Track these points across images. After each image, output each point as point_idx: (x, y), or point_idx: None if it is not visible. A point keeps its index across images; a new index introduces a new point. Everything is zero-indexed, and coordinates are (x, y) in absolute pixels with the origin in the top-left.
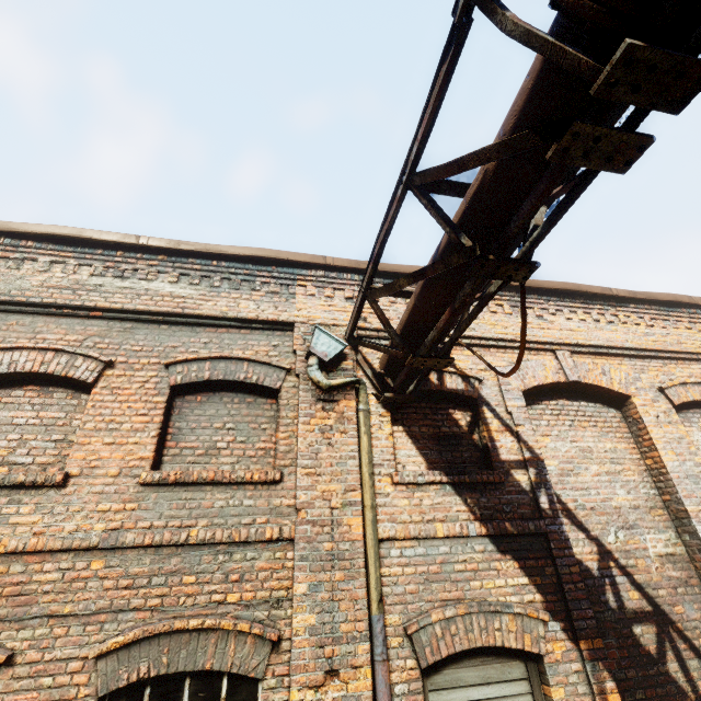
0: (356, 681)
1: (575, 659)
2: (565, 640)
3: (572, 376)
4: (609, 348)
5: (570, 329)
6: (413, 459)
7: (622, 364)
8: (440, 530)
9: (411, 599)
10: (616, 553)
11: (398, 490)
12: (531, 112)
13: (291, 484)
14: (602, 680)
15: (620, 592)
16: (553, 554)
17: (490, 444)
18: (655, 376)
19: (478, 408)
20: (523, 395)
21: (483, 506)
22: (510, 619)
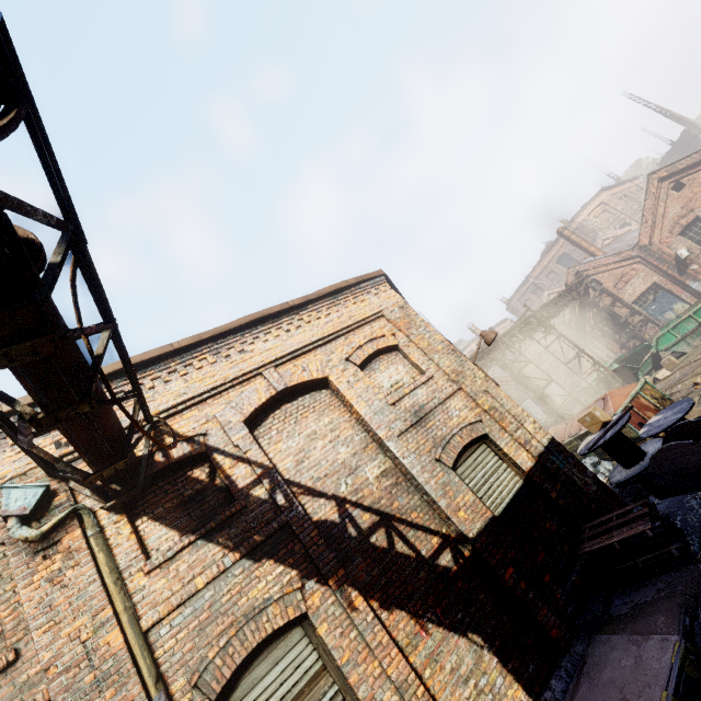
0: None
1: (330, 596)
2: (320, 588)
3: (280, 386)
4: (303, 348)
5: (268, 349)
6: (165, 537)
7: (317, 354)
8: (200, 582)
9: (190, 656)
10: (349, 496)
11: (152, 576)
12: None
13: (33, 651)
14: (349, 595)
15: (357, 521)
16: (297, 534)
17: (227, 482)
18: (342, 351)
19: (210, 458)
20: (244, 425)
21: (234, 536)
22: (275, 606)
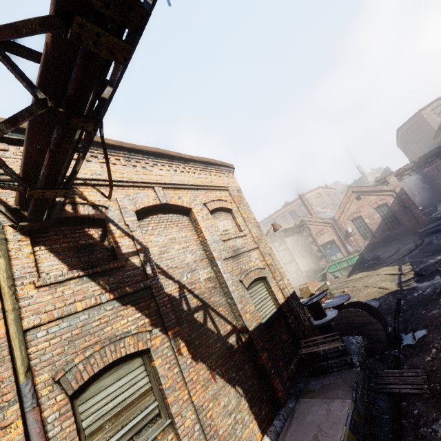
0: (7, 436)
1: (167, 342)
2: (162, 335)
3: (163, 200)
4: (182, 185)
5: (161, 175)
6: (56, 267)
7: (188, 193)
8: (80, 306)
9: (58, 358)
10: (187, 285)
11: (41, 291)
12: (62, 4)
13: None
14: (179, 344)
15: (189, 301)
16: (154, 295)
17: (115, 245)
18: (202, 198)
19: (106, 224)
20: (135, 214)
21: (112, 283)
22: (130, 338)
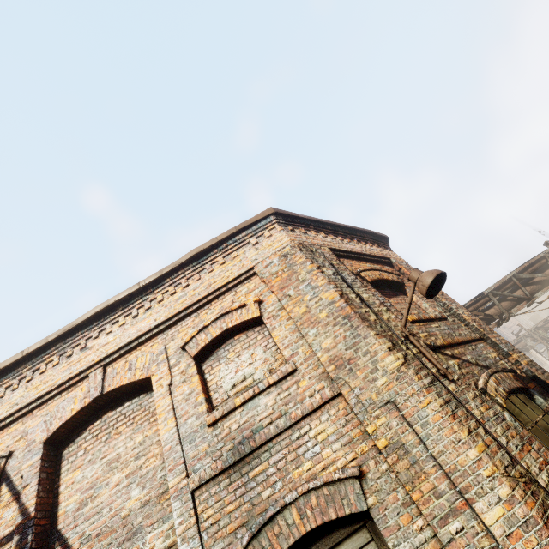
0: None
1: None
2: None
3: (94, 393)
4: (139, 338)
5: (106, 343)
6: None
7: (154, 344)
8: None
9: None
10: None
11: None
12: None
13: None
14: None
15: None
16: None
17: None
18: (184, 335)
19: None
20: (42, 447)
21: None
22: None
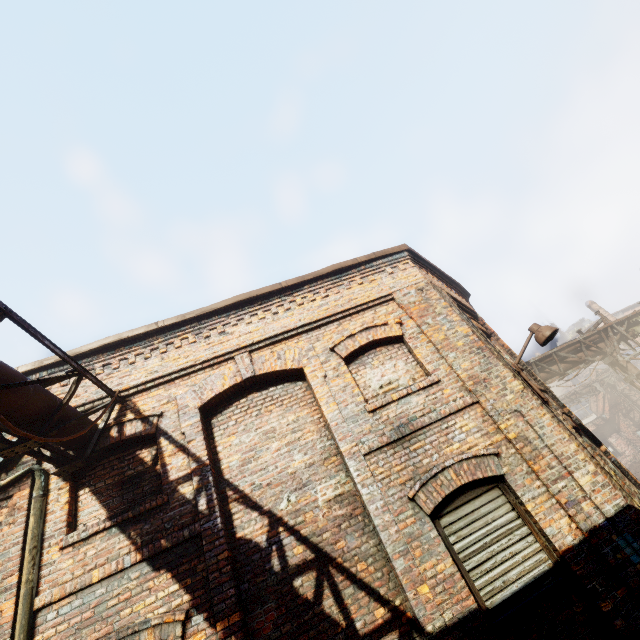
0: None
1: None
2: (207, 628)
3: (246, 374)
4: (285, 333)
5: (248, 332)
6: (95, 514)
7: (299, 341)
8: (96, 575)
9: None
10: (286, 517)
11: (64, 553)
12: None
13: None
14: None
15: (286, 552)
16: (204, 550)
17: (161, 470)
18: (329, 339)
19: (157, 440)
20: (198, 412)
21: (146, 533)
22: (150, 633)
